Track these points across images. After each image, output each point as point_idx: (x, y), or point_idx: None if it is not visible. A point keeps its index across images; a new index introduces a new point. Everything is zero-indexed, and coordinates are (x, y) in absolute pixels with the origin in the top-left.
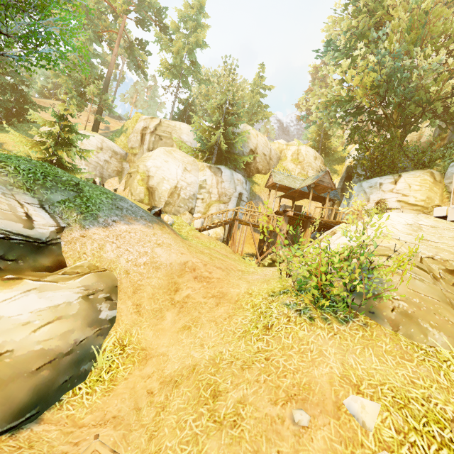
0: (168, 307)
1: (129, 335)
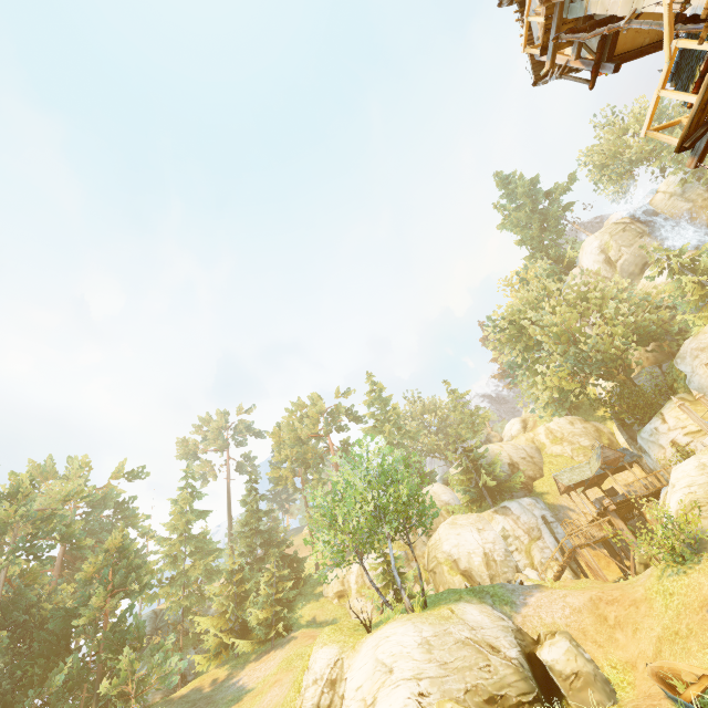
0: (612, 631)
1: (610, 660)
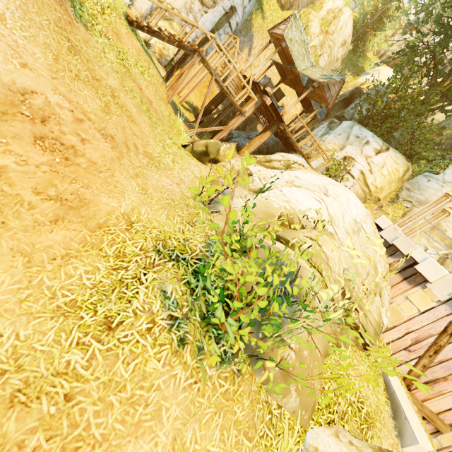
0: None
1: None
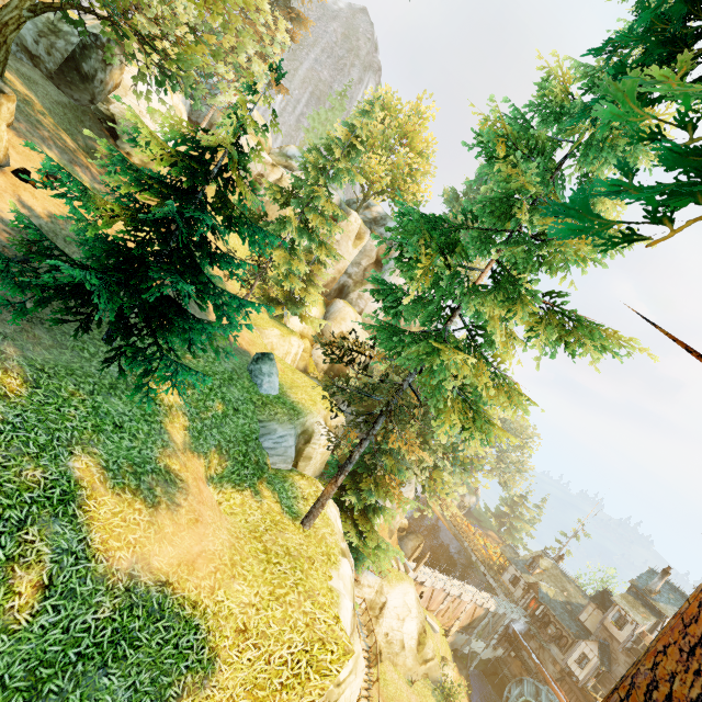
0: None
1: None
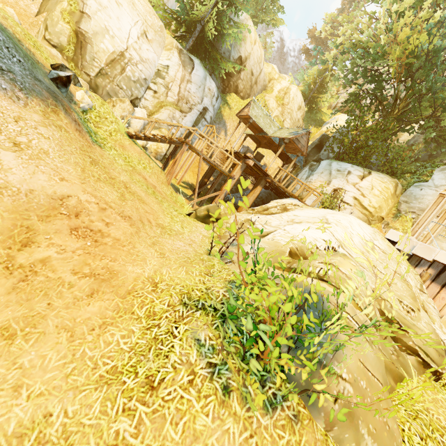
0: None
1: None
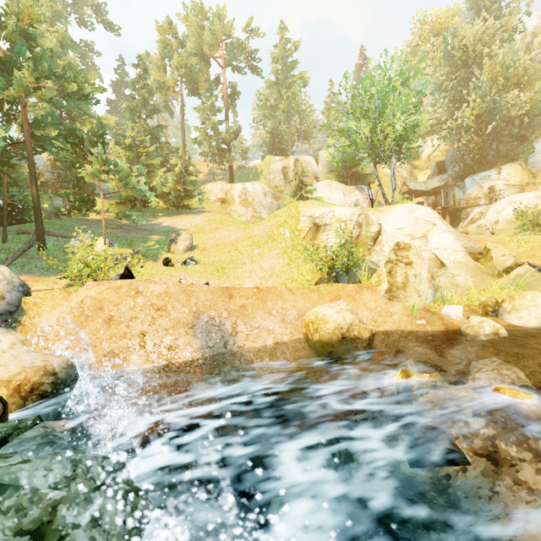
0: None
1: None
